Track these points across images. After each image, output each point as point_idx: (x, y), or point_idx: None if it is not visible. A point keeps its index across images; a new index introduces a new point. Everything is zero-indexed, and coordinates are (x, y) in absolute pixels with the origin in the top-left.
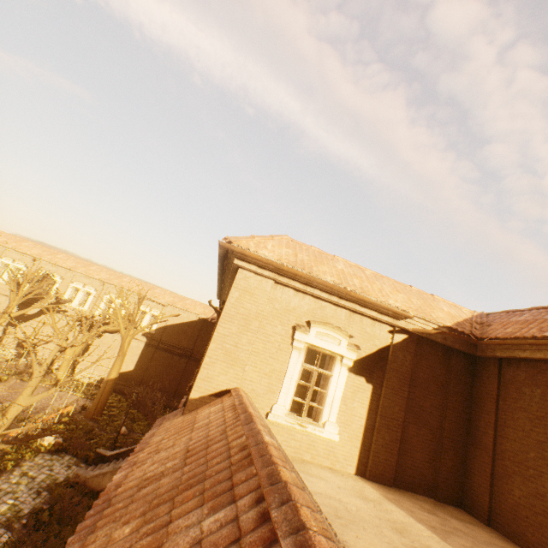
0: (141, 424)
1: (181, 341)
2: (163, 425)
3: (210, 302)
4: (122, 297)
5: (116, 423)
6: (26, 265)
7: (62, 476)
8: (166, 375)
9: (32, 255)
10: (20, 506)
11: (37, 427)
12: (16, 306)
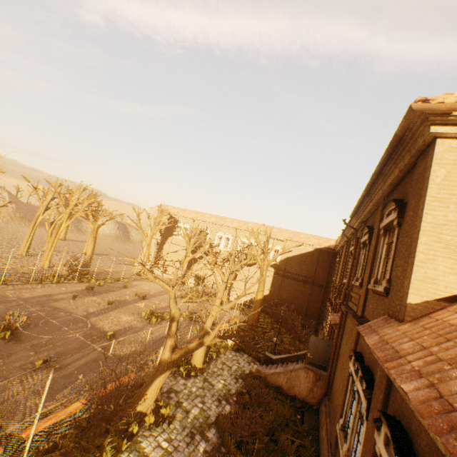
0: (286, 337)
1: (302, 269)
2: (380, 332)
3: (344, 221)
4: (253, 236)
5: (268, 334)
6: (189, 225)
7: (247, 369)
8: (295, 298)
9: (192, 218)
10: (228, 386)
11: (237, 327)
12: (190, 252)
